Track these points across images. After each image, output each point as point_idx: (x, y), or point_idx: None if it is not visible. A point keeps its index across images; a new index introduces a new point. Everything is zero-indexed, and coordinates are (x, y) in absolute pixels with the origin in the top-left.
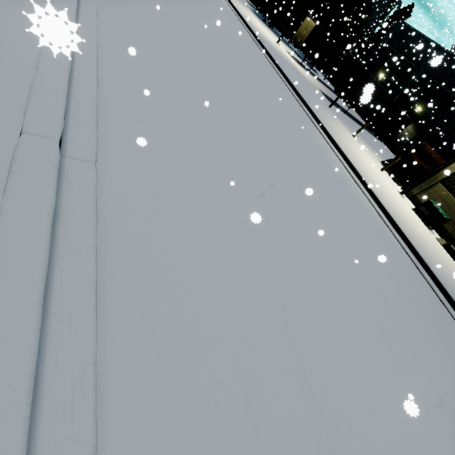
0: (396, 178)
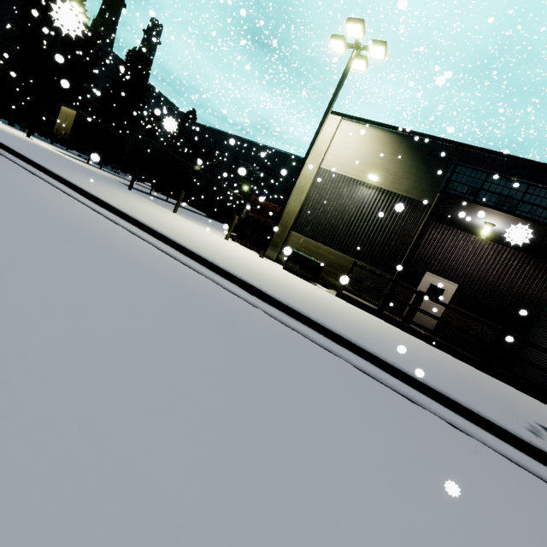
0: (250, 245)
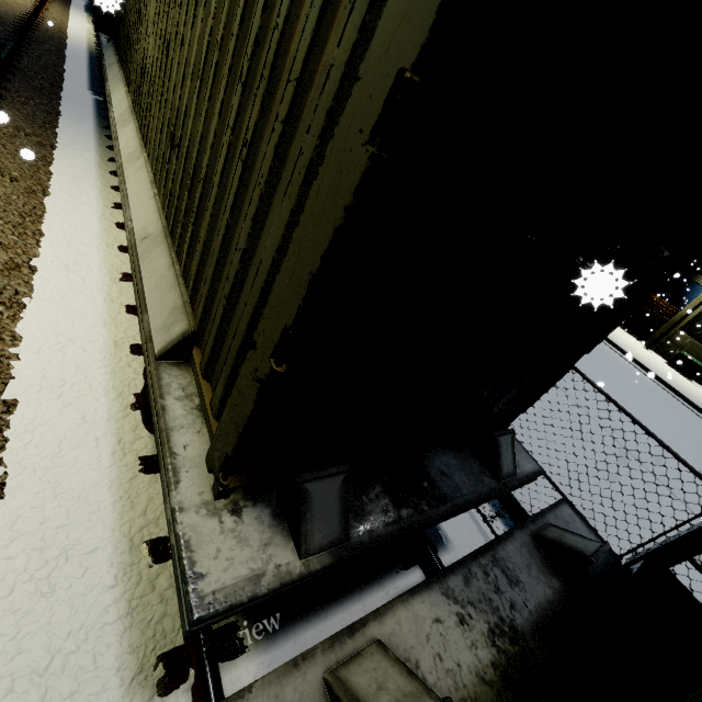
0: (629, 330)
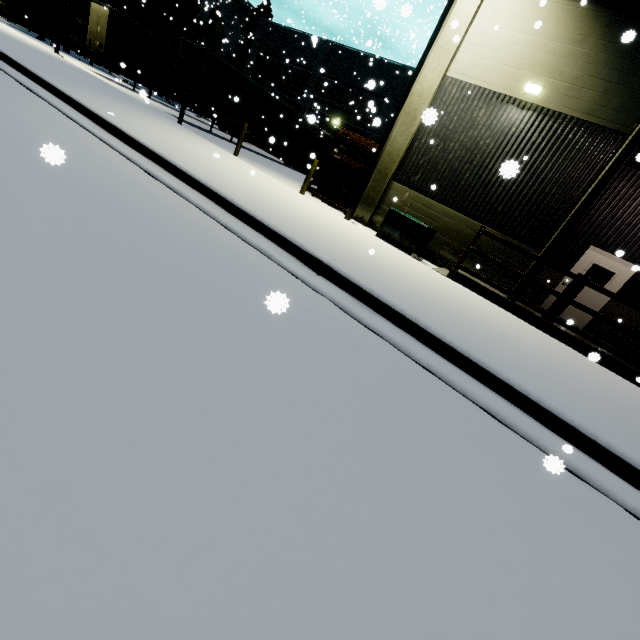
0: (335, 202)
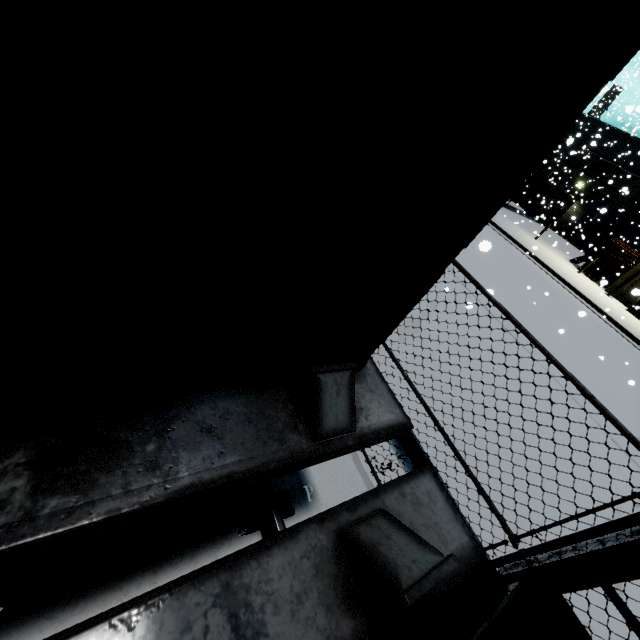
0: (592, 276)
